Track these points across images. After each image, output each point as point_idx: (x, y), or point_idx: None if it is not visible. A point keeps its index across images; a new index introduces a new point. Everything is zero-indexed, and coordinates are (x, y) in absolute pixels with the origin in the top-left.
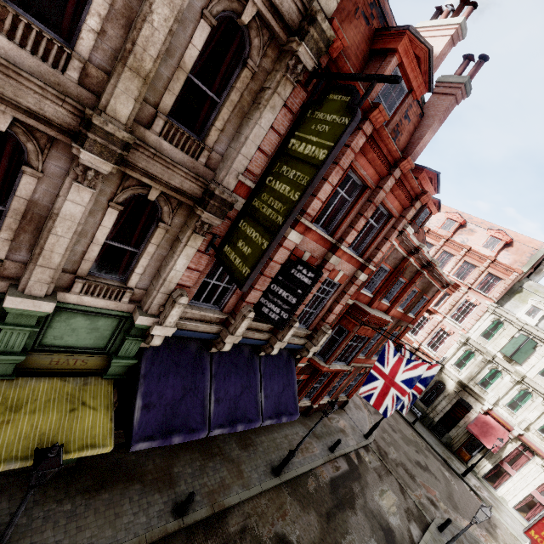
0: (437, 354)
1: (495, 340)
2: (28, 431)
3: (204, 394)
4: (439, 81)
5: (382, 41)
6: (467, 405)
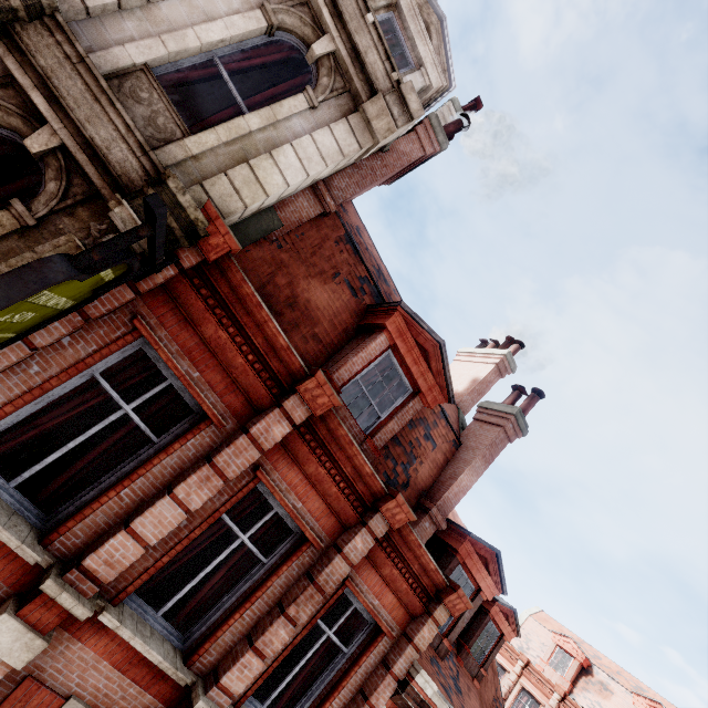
0: None
1: None
2: None
3: None
4: (482, 405)
5: (373, 317)
6: None
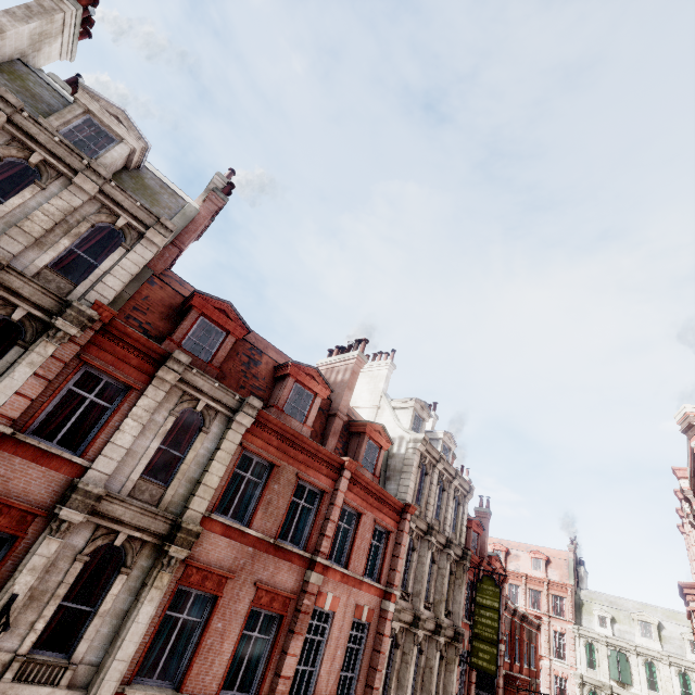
0: None
1: (600, 666)
2: None
3: None
4: (476, 510)
5: None
6: None
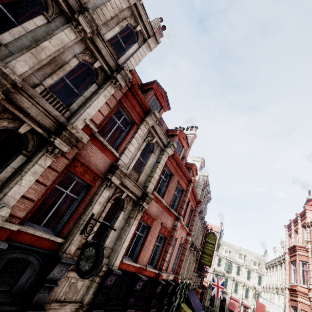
0: (208, 279)
1: (221, 266)
2: None
3: (194, 303)
4: None
5: None
6: (224, 299)
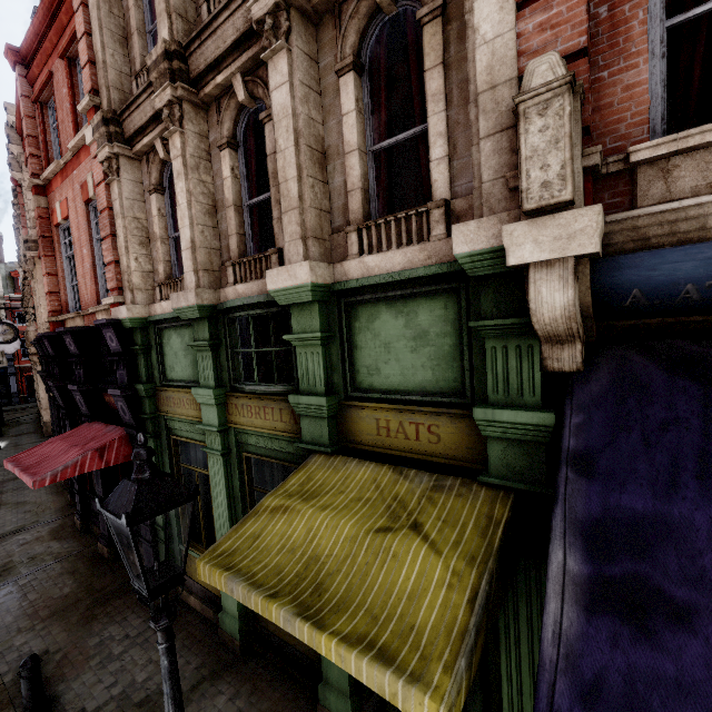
0: None
1: None
2: (300, 540)
3: None
4: None
5: None
6: None
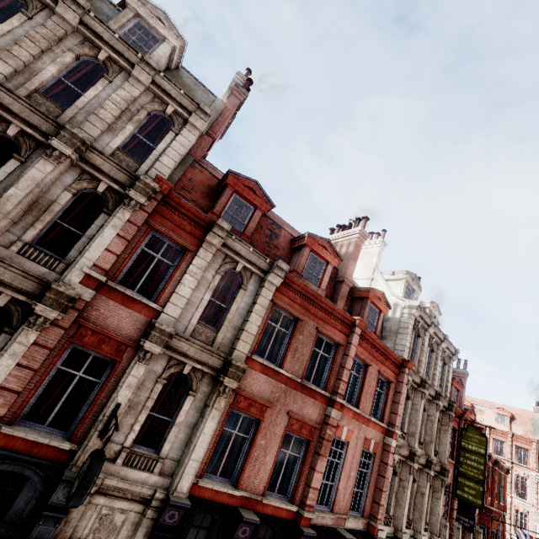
0: None
1: None
2: None
3: None
4: (453, 370)
5: None
6: None
